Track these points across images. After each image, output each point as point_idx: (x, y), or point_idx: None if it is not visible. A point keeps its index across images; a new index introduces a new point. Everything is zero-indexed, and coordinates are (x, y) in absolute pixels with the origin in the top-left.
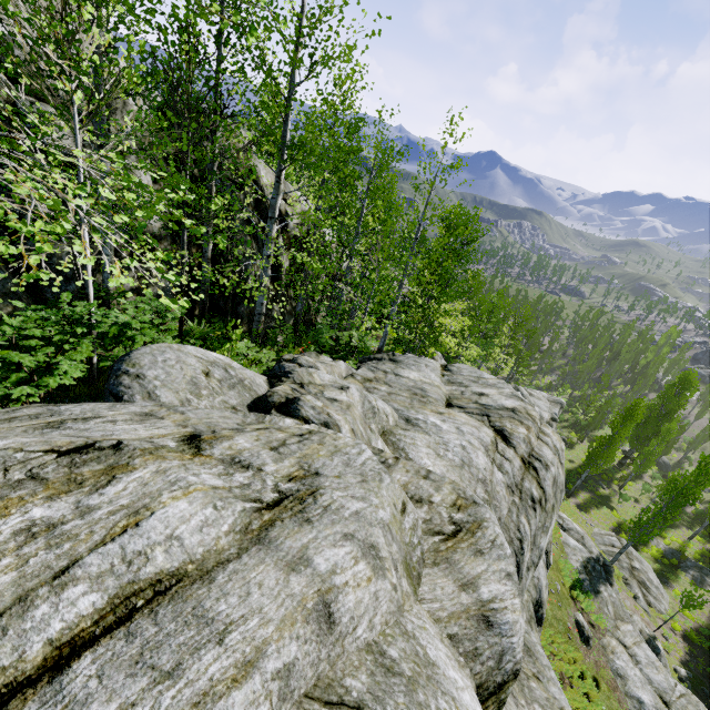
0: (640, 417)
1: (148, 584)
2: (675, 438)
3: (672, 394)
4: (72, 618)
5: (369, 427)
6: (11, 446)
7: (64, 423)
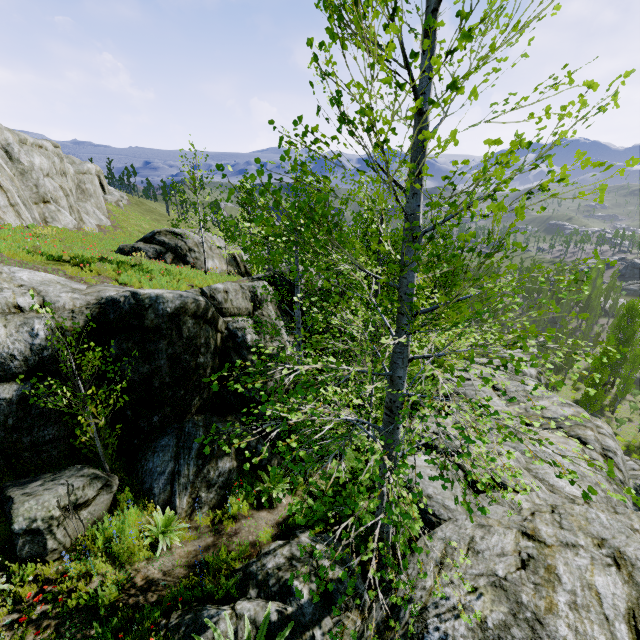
0: (615, 357)
1: (627, 615)
2: (638, 356)
3: (625, 323)
4: (626, 634)
5: (532, 476)
6: (505, 572)
7: (473, 547)
